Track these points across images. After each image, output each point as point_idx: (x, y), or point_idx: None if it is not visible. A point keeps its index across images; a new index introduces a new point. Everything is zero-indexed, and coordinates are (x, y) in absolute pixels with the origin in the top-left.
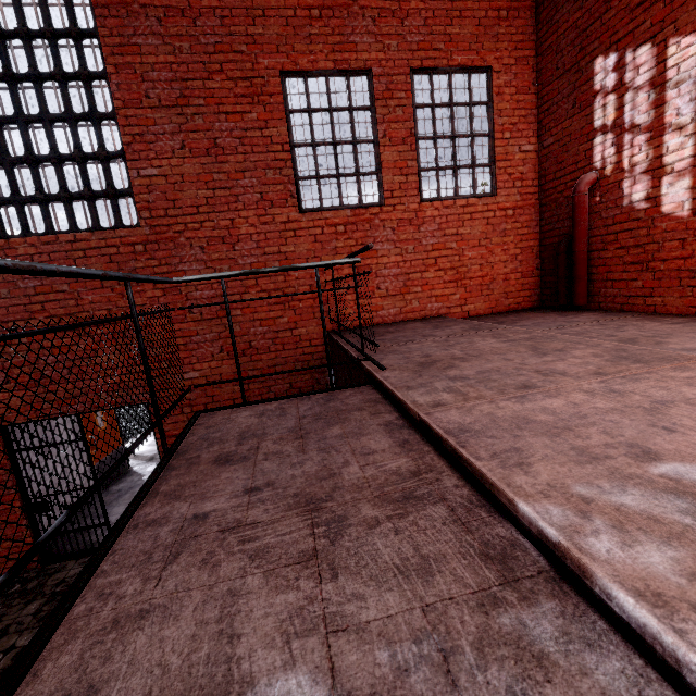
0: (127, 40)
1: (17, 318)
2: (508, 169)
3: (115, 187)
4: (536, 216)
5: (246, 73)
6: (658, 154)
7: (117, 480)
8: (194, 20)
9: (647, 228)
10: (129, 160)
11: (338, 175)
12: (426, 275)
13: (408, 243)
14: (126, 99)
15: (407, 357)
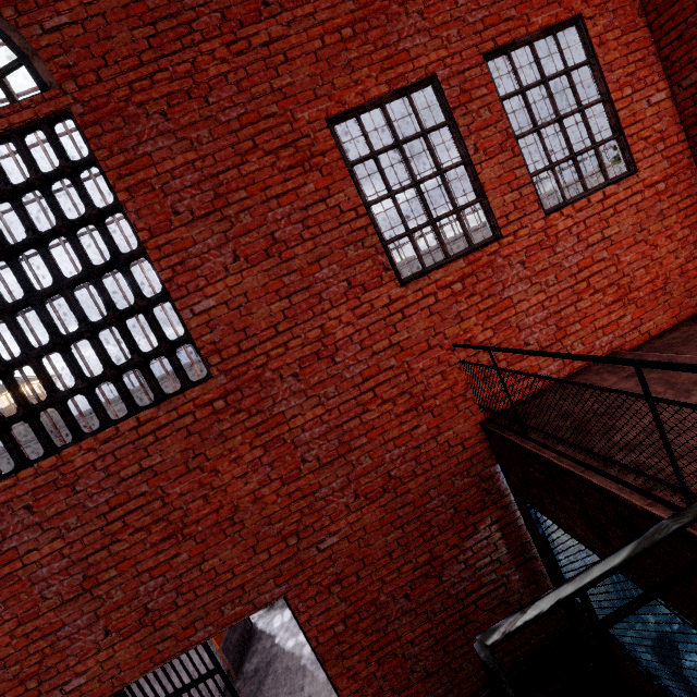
0: (133, 154)
1: (97, 547)
2: (641, 132)
3: (168, 338)
4: (695, 179)
5: (285, 138)
6: None
7: (247, 651)
8: (204, 98)
9: None
10: (176, 299)
11: (433, 221)
12: (581, 305)
13: (546, 273)
14: (152, 226)
15: None
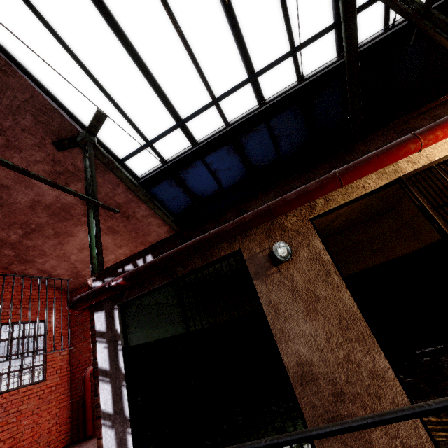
0: None
1: None
2: (54, 365)
3: None
4: (69, 387)
5: None
6: None
7: None
8: None
9: None
10: None
11: None
12: None
13: None
14: None
15: None
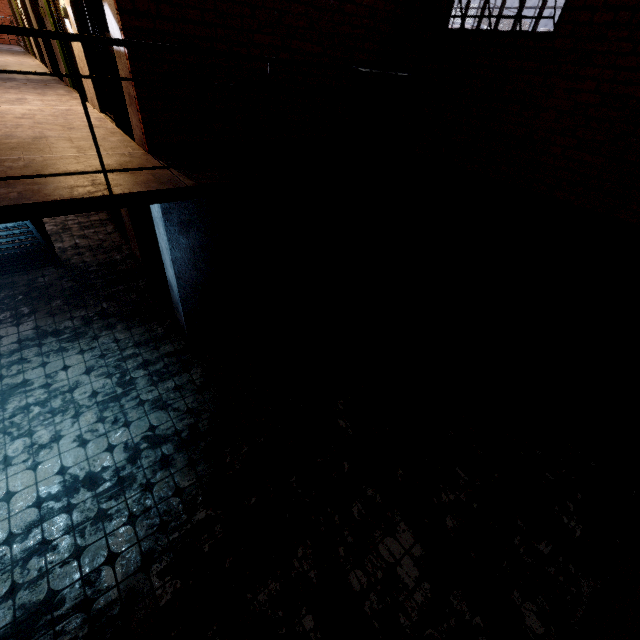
0: None
1: None
2: None
3: None
4: None
5: None
6: None
7: None
8: None
9: None
10: None
11: None
12: None
13: None
14: None
15: None
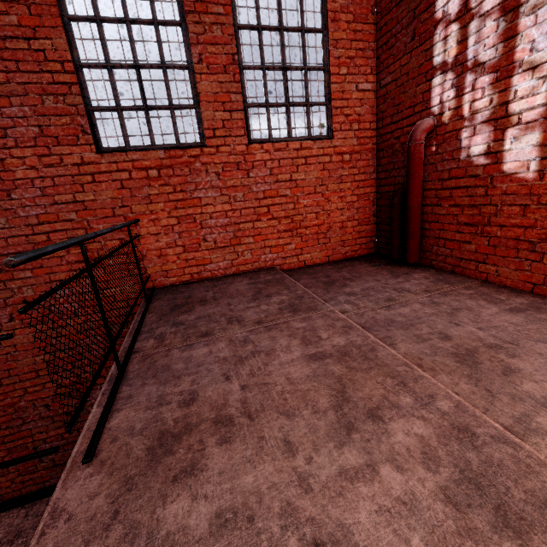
0: None
1: None
2: (345, 109)
3: None
4: (373, 162)
5: None
6: (504, 100)
7: None
8: None
9: (485, 188)
10: None
11: (145, 107)
12: (259, 225)
13: (236, 189)
14: None
15: (162, 399)
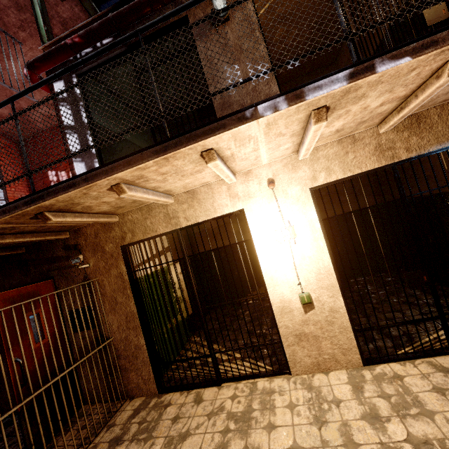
0: None
1: None
2: None
3: None
4: None
5: None
6: None
7: None
8: None
9: None
10: None
11: None
12: None
13: None
14: None
15: None
